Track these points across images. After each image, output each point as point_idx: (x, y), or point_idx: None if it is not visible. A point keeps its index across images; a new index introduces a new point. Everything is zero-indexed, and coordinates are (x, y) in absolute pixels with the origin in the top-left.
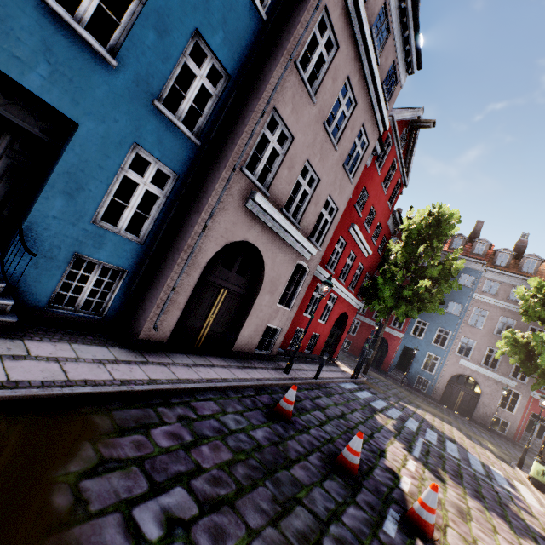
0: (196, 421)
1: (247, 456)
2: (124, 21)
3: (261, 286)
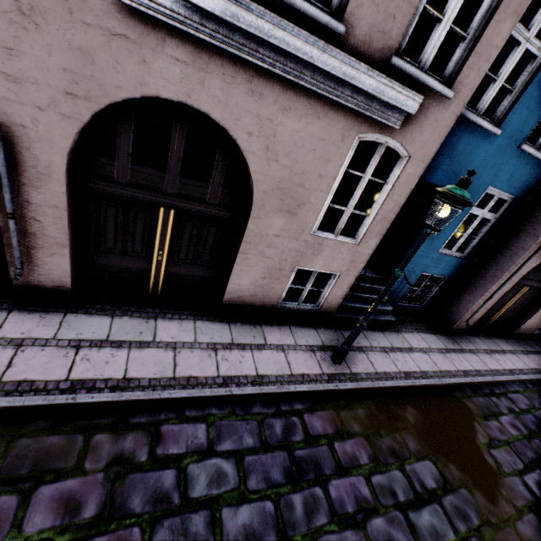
0: (520, 415)
1: None
2: (518, 85)
3: None
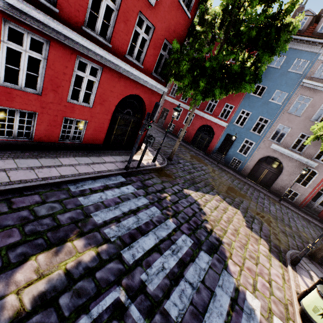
0: None
1: None
2: None
3: None
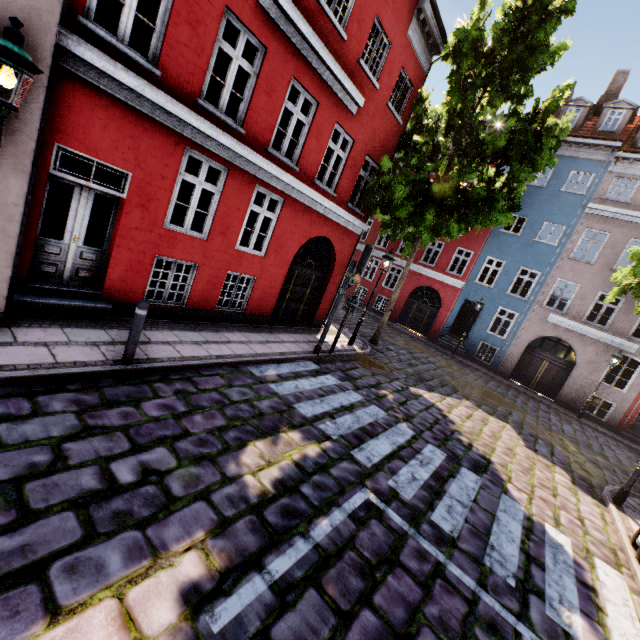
0: None
1: None
2: None
3: None
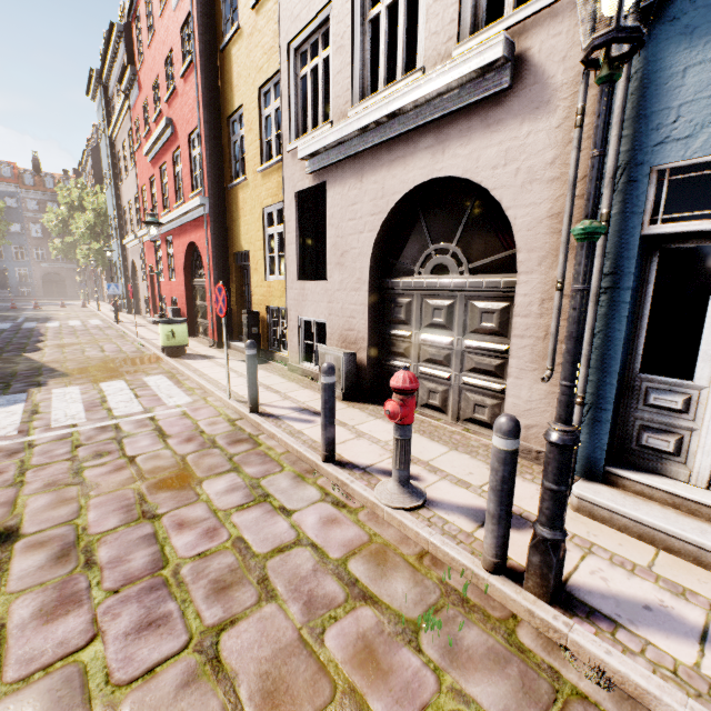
0: None
1: None
2: None
3: None
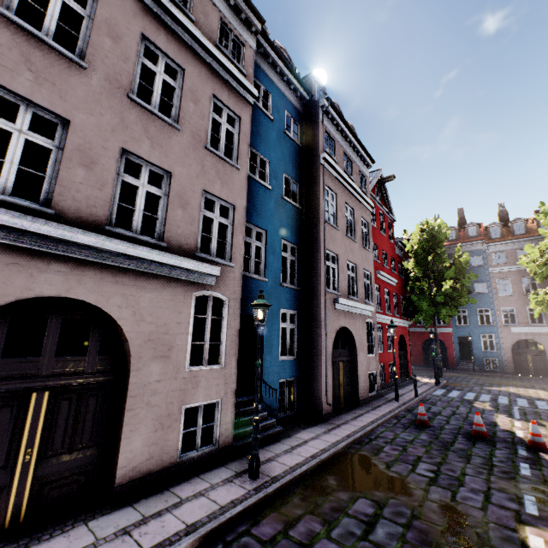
0: (393, 442)
1: (430, 446)
2: (262, 259)
3: (356, 349)
